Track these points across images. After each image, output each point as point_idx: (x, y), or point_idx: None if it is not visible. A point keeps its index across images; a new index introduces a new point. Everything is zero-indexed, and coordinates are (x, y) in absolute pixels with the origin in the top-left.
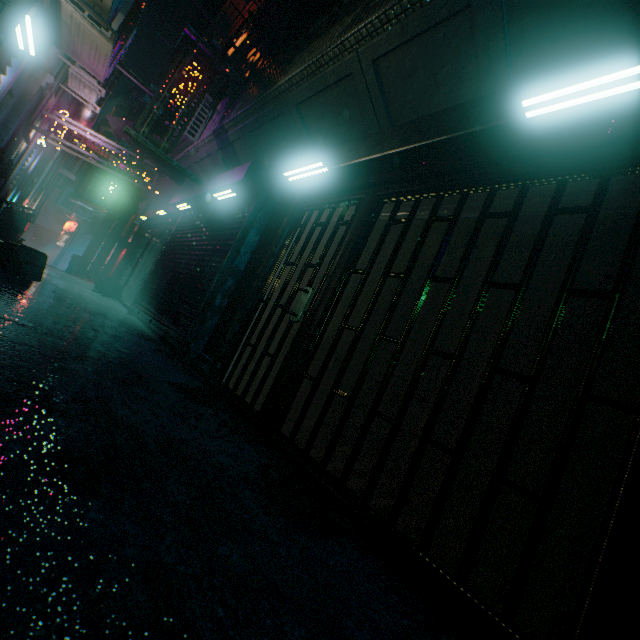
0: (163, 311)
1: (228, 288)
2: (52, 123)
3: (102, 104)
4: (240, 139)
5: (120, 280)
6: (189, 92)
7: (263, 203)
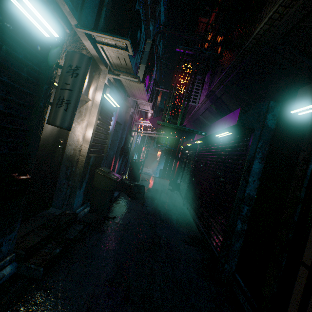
0: (199, 216)
1: (244, 214)
2: (138, 126)
3: (153, 108)
4: (225, 92)
5: (178, 178)
6: (185, 82)
7: (259, 135)
